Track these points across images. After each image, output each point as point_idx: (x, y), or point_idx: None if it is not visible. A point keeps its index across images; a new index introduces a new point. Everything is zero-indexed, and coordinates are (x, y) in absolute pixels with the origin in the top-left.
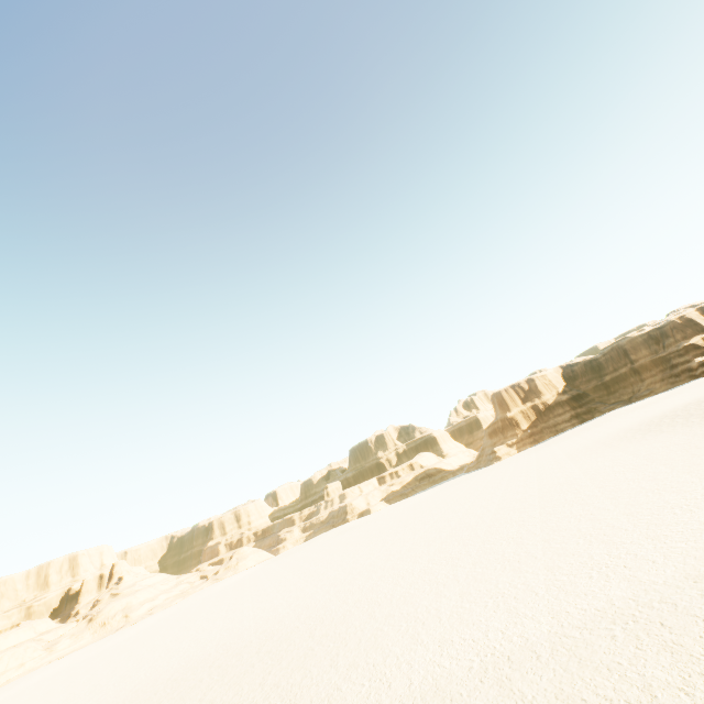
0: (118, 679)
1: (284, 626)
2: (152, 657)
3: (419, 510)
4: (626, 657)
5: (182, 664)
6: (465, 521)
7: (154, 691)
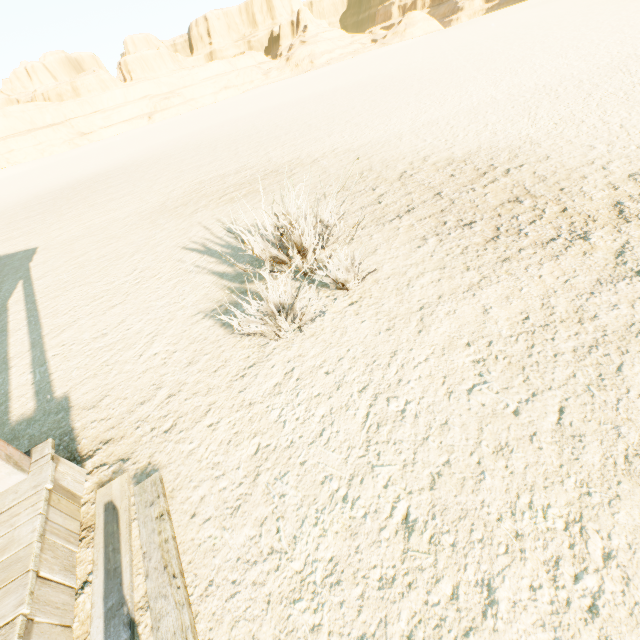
0: (295, 94)
1: (406, 74)
2: (317, 86)
3: None
4: None
5: (330, 90)
6: None
7: (309, 99)
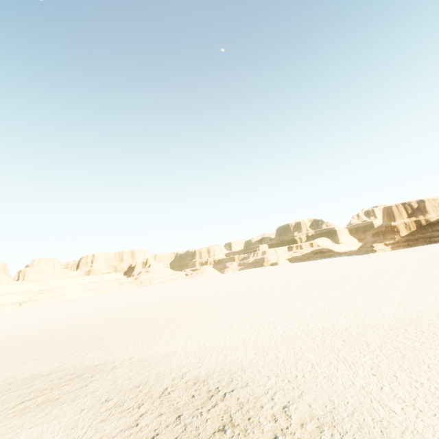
0: (132, 300)
1: (196, 299)
2: (147, 297)
3: (302, 269)
4: (307, 347)
5: (153, 302)
6: (316, 278)
7: (138, 307)
